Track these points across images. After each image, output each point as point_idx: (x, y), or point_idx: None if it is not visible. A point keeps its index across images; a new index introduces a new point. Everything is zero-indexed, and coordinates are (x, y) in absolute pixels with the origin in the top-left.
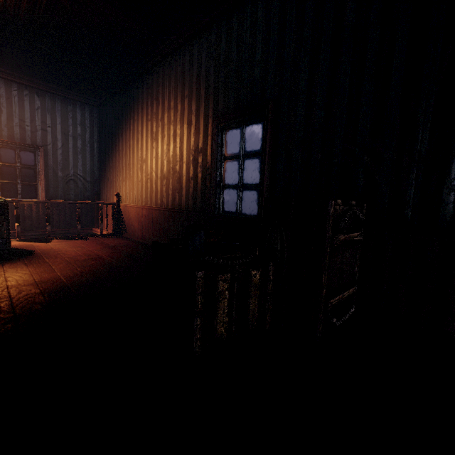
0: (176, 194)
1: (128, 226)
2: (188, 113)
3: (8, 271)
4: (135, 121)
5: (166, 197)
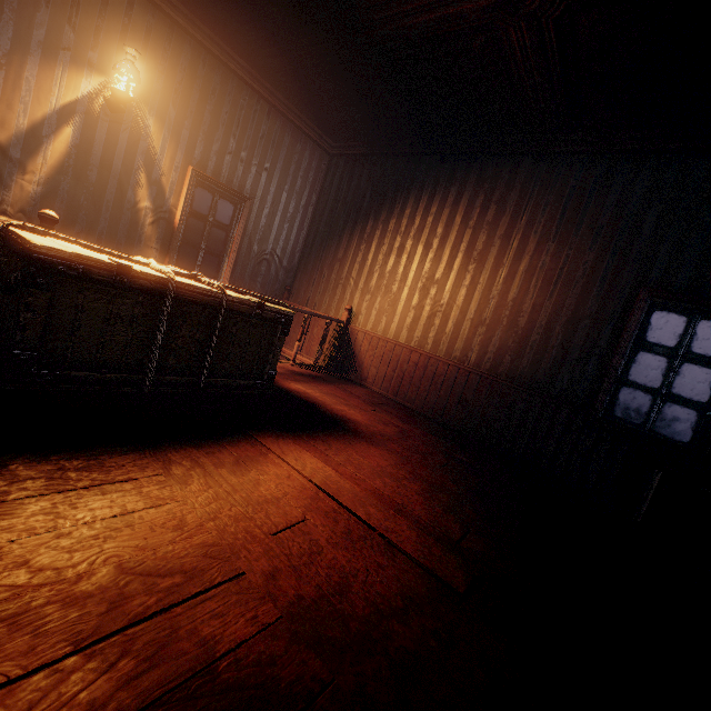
0: (507, 357)
1: (362, 364)
2: (575, 253)
3: (357, 450)
4: (430, 214)
5: (477, 353)
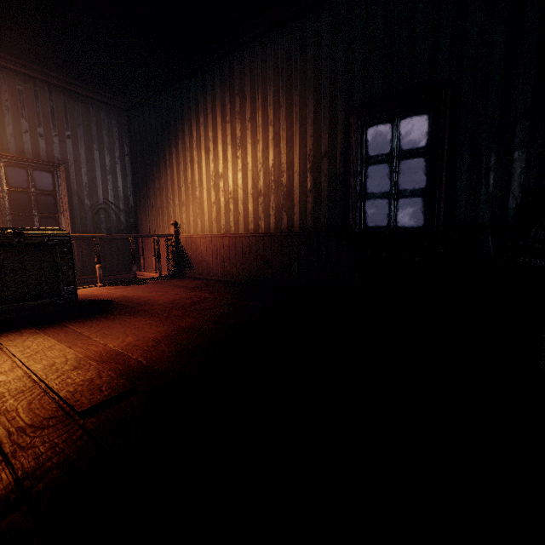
0: (283, 213)
1: (196, 263)
2: (300, 108)
3: (123, 324)
4: (201, 125)
5: (264, 220)
